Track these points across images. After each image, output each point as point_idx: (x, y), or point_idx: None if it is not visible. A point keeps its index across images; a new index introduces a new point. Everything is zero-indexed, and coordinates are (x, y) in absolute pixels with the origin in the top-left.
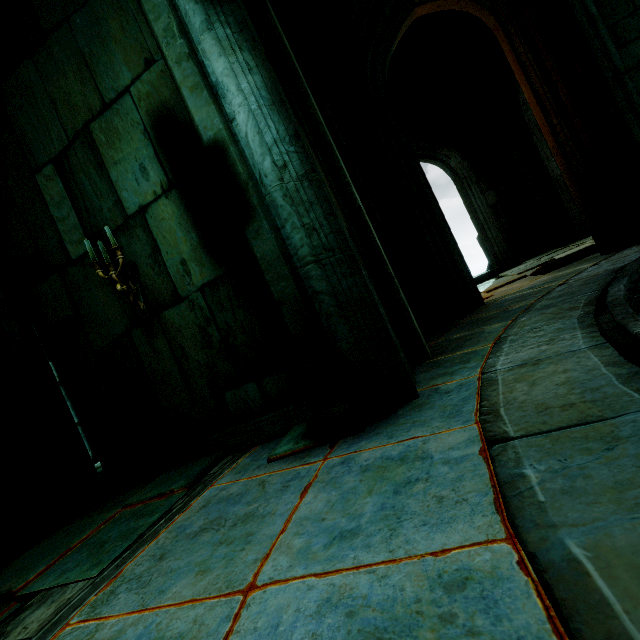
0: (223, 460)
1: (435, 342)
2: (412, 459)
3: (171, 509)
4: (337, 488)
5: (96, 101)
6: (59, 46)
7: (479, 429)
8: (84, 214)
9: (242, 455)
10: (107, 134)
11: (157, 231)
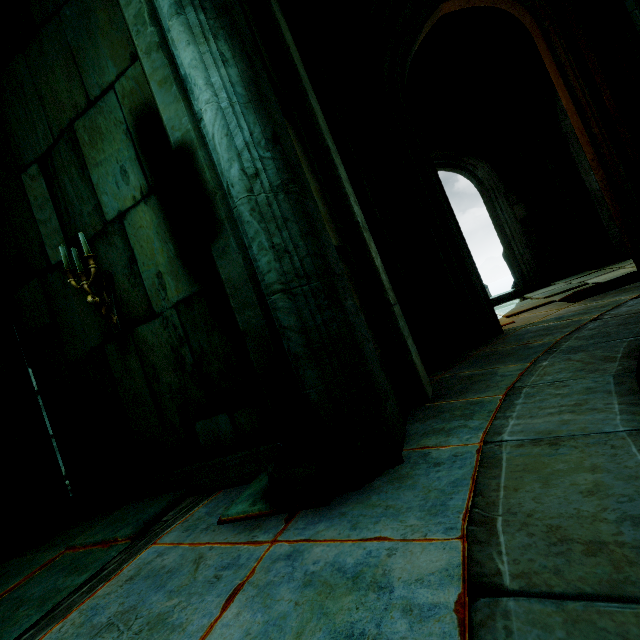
0: (183, 502)
1: (440, 377)
2: (367, 584)
3: (103, 569)
4: (266, 608)
5: (81, 98)
6: (49, 40)
7: (463, 552)
8: (65, 217)
9: (202, 500)
10: (90, 133)
11: (134, 239)
